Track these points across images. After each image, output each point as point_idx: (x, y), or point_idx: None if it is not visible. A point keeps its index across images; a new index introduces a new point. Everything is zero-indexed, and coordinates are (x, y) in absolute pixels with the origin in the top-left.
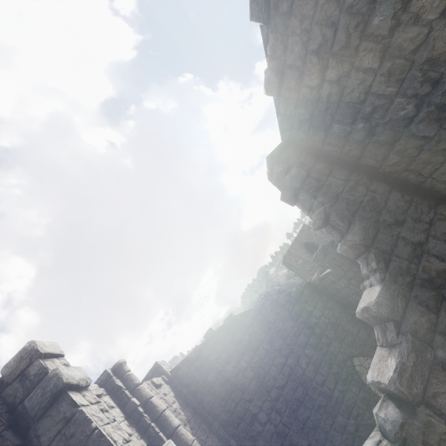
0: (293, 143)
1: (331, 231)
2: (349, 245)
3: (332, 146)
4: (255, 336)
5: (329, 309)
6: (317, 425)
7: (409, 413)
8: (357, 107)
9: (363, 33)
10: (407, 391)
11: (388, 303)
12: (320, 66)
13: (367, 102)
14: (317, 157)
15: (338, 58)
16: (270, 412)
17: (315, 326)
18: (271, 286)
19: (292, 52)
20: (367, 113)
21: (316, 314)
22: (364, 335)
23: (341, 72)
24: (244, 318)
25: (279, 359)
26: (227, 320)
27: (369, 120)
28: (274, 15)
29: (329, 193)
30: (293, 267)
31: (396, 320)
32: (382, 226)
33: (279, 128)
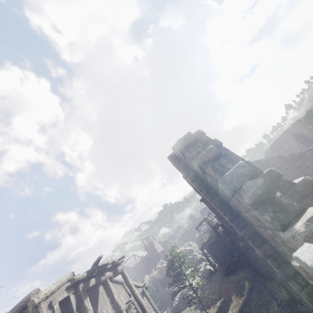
0: None
1: None
2: None
3: None
4: None
5: None
6: None
7: None
8: None
9: None
10: None
11: None
12: None
13: None
14: None
15: None
16: None
17: (311, 175)
18: None
19: None
20: None
21: None
22: None
23: None
24: (256, 164)
25: None
26: None
27: None
28: None
29: None
30: (278, 151)
31: None
32: None
33: None
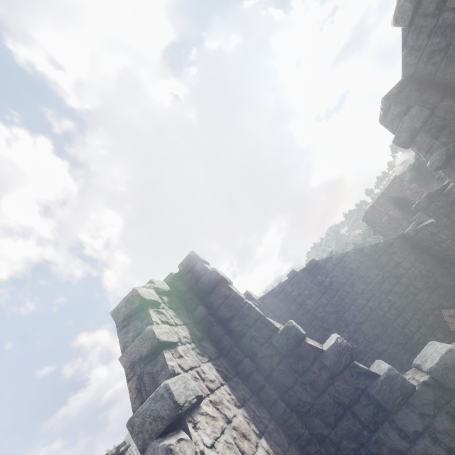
0: (417, 78)
1: (450, 173)
2: None
3: None
4: (336, 279)
5: (422, 261)
6: (393, 357)
7: None
8: None
9: None
10: None
11: None
12: None
13: None
14: (445, 92)
15: None
16: (347, 341)
17: (402, 276)
18: (345, 244)
19: None
20: None
21: (405, 266)
22: None
23: None
24: (326, 264)
25: (359, 300)
26: (309, 264)
27: None
28: None
29: (454, 132)
30: (375, 224)
31: None
32: None
33: (402, 63)
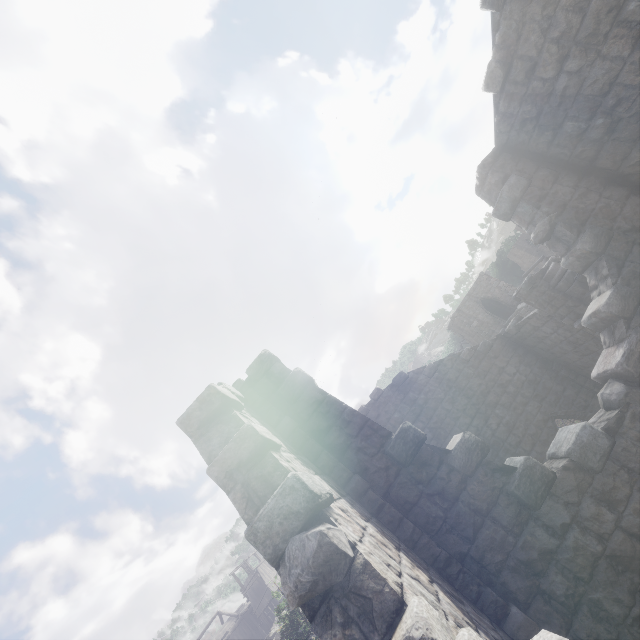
0: (510, 147)
1: (554, 245)
2: (577, 256)
3: (560, 148)
4: (432, 395)
5: (527, 364)
6: None
7: (633, 387)
8: (598, 101)
9: (615, 19)
10: (633, 370)
11: (619, 303)
12: (560, 56)
13: (611, 94)
14: (539, 162)
15: (582, 47)
16: None
17: (508, 384)
18: (428, 362)
19: (526, 41)
20: (609, 107)
21: (510, 371)
22: (571, 394)
23: (583, 62)
24: (418, 376)
25: (462, 419)
26: (397, 379)
27: (611, 114)
28: (512, 1)
29: (555, 202)
30: (463, 332)
31: (627, 317)
32: (616, 233)
33: (495, 130)
